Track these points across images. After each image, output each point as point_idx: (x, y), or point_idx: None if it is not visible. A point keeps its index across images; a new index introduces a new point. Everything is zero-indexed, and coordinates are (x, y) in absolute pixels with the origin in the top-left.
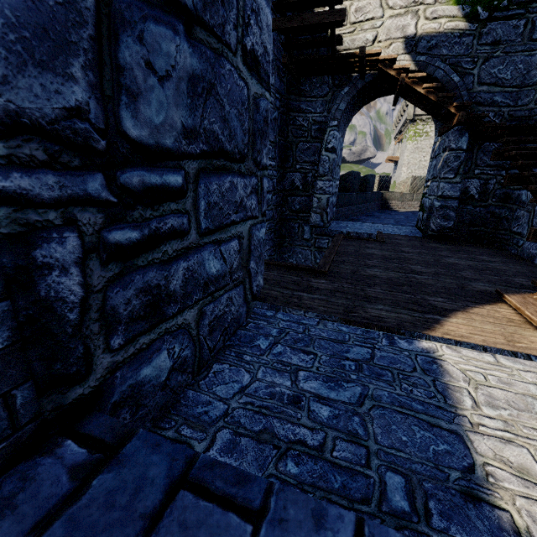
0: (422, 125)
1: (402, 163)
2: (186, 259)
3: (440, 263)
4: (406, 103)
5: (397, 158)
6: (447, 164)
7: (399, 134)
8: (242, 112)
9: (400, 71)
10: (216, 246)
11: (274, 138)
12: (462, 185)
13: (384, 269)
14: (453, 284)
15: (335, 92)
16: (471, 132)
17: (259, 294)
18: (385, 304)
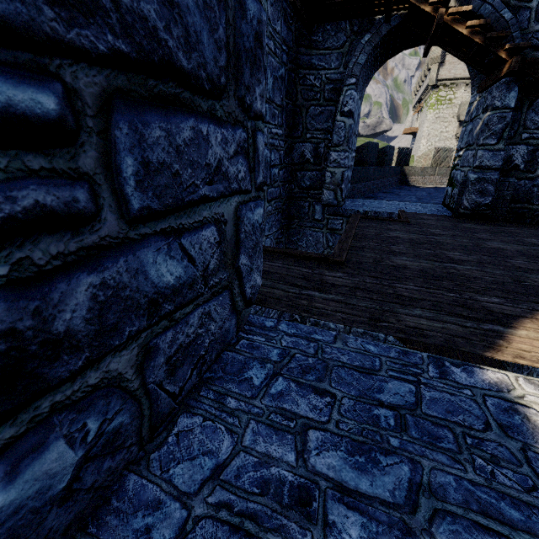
0: (445, 91)
1: (421, 135)
2: (96, 268)
3: (482, 248)
4: (428, 67)
5: (415, 129)
6: (489, 126)
7: (419, 103)
8: (212, 5)
9: (438, 6)
10: (172, 238)
11: (281, 101)
12: (505, 153)
13: (414, 257)
14: (506, 277)
15: (353, 42)
16: (523, 86)
17: (258, 295)
18: (423, 307)
